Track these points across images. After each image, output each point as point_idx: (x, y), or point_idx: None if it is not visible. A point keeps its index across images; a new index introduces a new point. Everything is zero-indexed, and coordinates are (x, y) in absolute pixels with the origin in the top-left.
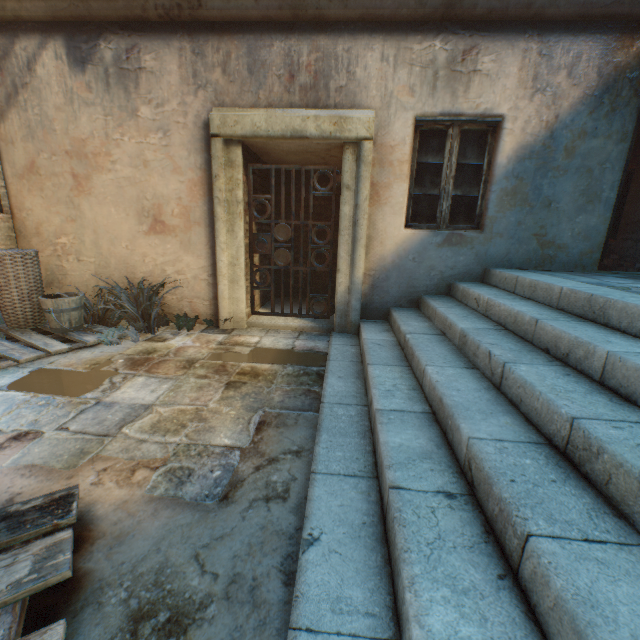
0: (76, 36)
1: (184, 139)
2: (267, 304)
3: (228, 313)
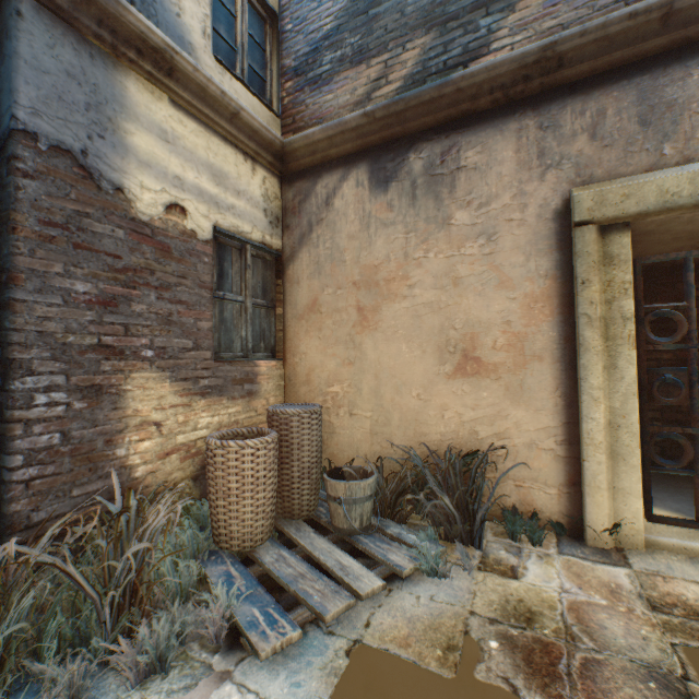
0: (381, 157)
1: (518, 240)
2: None
3: (605, 516)
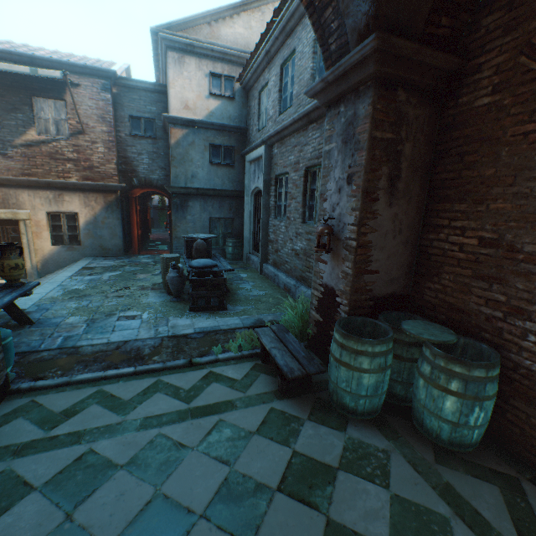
0: None
1: None
2: None
3: None
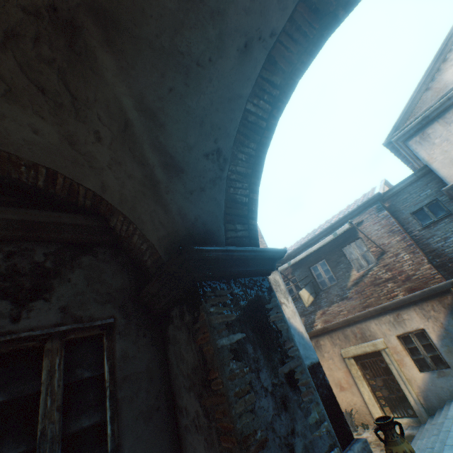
0: None
1: (337, 359)
2: (395, 409)
3: None
